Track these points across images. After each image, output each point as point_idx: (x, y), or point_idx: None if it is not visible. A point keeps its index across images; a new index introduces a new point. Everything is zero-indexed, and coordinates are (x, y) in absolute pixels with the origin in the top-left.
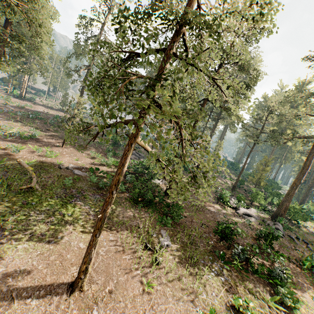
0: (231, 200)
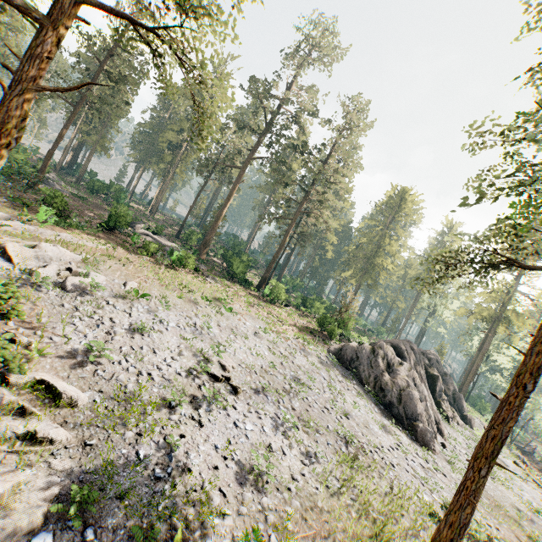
0: (140, 225)
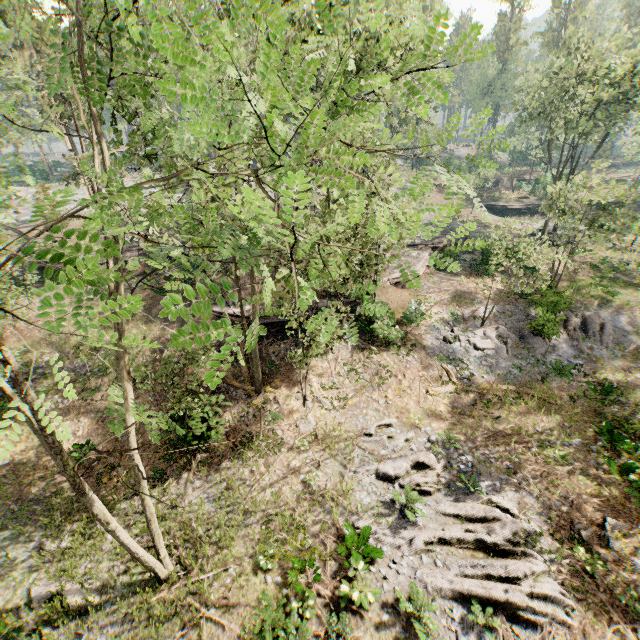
0: None
